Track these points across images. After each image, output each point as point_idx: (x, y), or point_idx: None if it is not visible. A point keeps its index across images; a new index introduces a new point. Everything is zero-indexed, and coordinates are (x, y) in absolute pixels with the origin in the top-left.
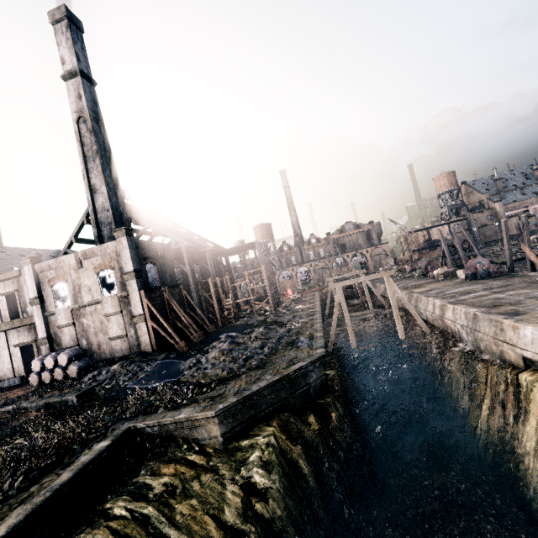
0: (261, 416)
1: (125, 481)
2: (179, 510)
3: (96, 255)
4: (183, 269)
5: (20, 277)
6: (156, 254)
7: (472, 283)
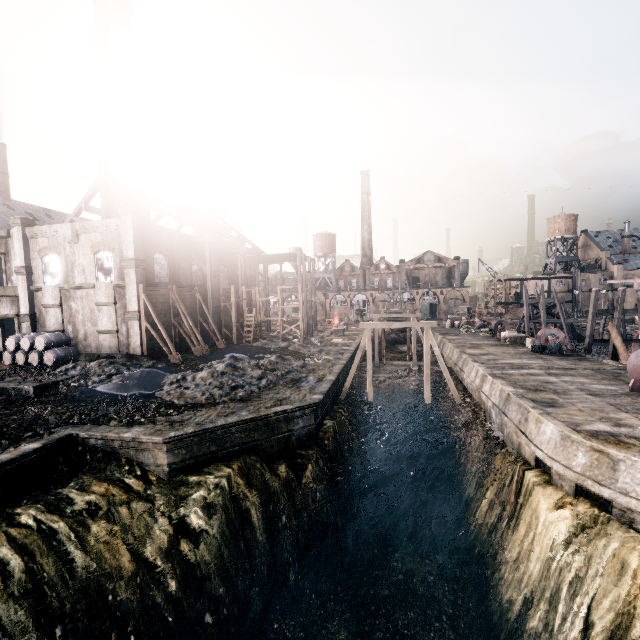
0: (223, 454)
1: (50, 489)
2: (94, 532)
3: (95, 230)
4: (202, 268)
5: (9, 239)
6: (171, 244)
7: (534, 357)
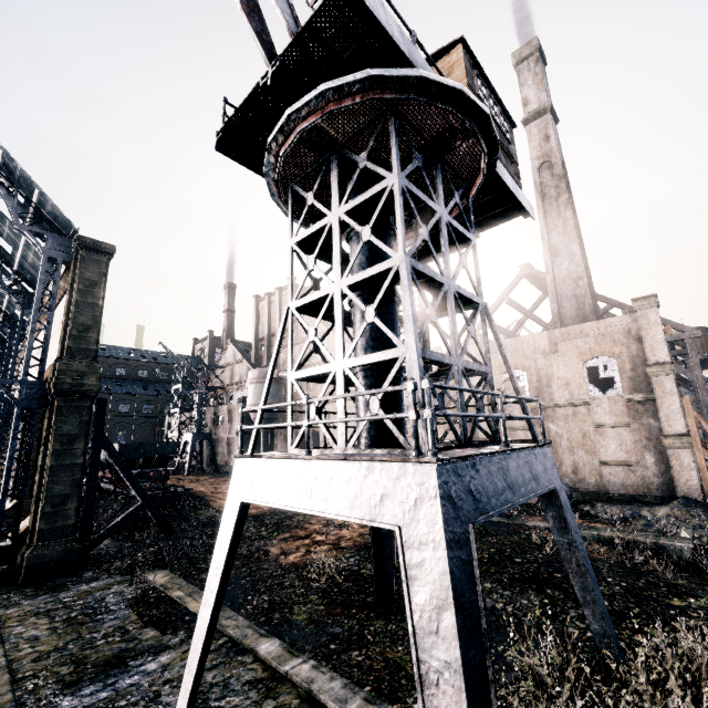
0: None
1: None
2: None
3: (585, 335)
4: (686, 375)
5: None
6: None
7: None
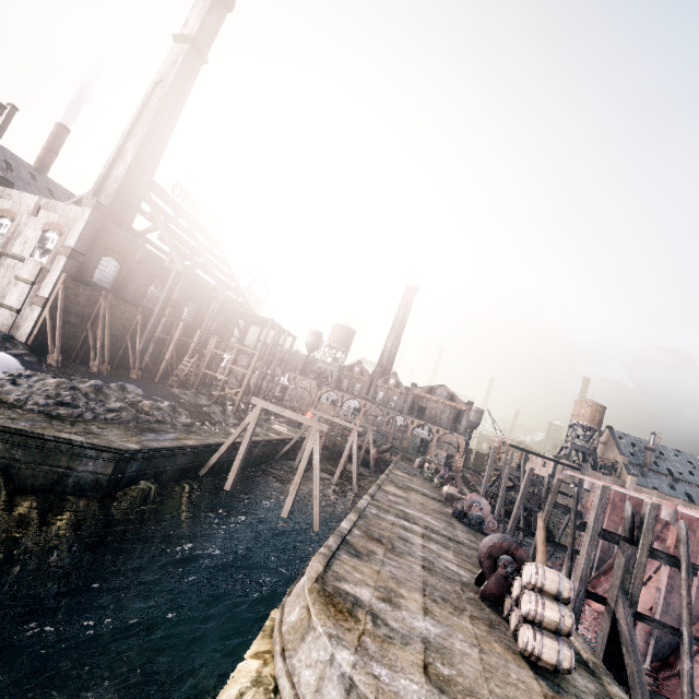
0: None
1: None
2: None
3: (57, 211)
4: (159, 293)
5: None
6: (133, 256)
7: (444, 519)
